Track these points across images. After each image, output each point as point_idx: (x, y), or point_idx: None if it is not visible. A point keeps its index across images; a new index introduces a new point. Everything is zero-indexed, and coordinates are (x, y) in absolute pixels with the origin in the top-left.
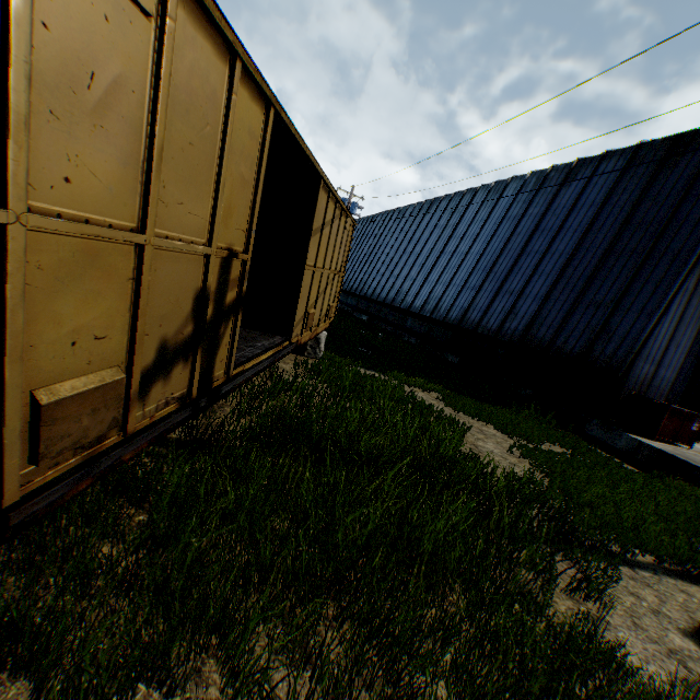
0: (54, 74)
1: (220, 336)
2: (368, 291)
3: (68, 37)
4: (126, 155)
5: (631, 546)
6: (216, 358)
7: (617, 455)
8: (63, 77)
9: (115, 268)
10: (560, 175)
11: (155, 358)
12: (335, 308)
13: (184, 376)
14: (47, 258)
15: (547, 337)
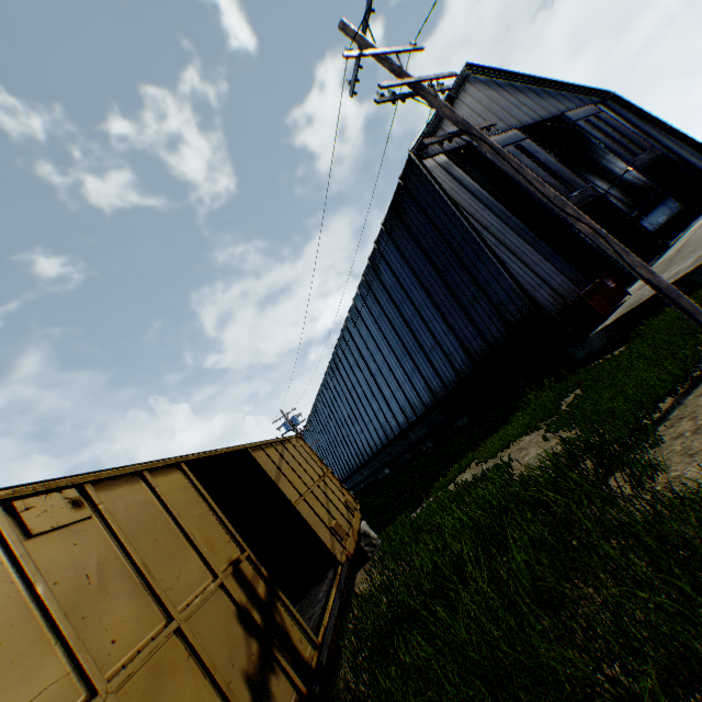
0: (73, 598)
1: (281, 623)
2: (367, 452)
3: (67, 574)
4: (130, 591)
5: (649, 407)
6: (294, 642)
7: (607, 350)
8: (77, 594)
9: (174, 660)
10: (371, 274)
11: (250, 691)
12: (351, 498)
13: (283, 683)
14: (135, 698)
15: (481, 344)
